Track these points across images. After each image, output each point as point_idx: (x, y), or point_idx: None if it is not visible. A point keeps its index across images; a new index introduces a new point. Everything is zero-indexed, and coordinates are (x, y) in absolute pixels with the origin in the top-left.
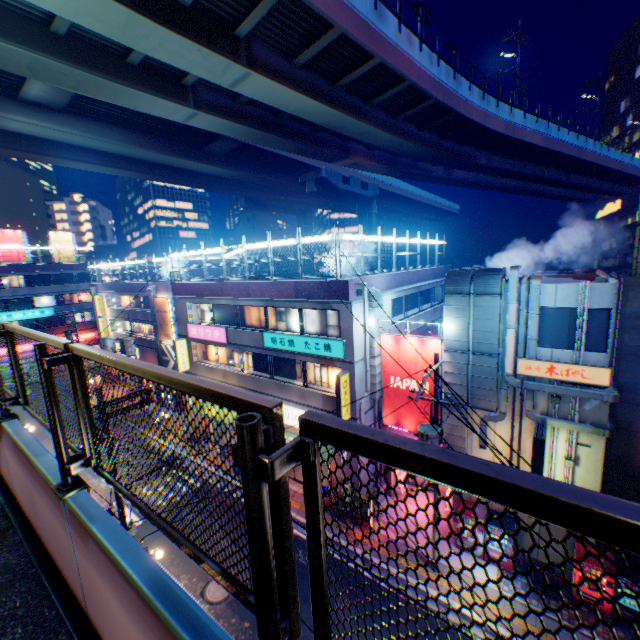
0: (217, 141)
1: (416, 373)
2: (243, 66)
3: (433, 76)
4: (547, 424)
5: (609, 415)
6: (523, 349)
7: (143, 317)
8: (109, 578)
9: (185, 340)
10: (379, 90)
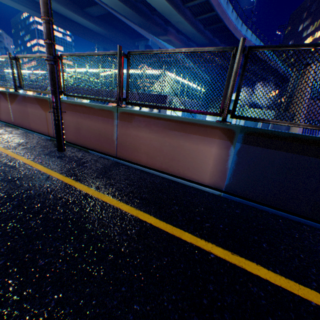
0: (94, 6)
1: None
2: None
3: None
4: None
5: None
6: None
7: None
8: (145, 127)
9: None
10: None
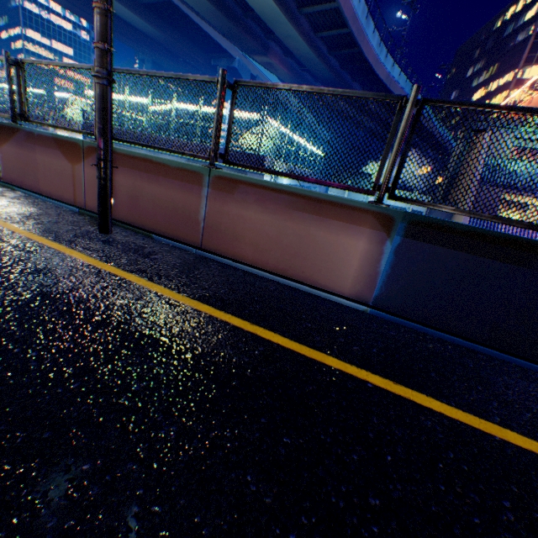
0: None
1: None
2: None
3: (354, 8)
4: None
5: None
6: None
7: None
8: (255, 202)
9: None
10: (312, 1)
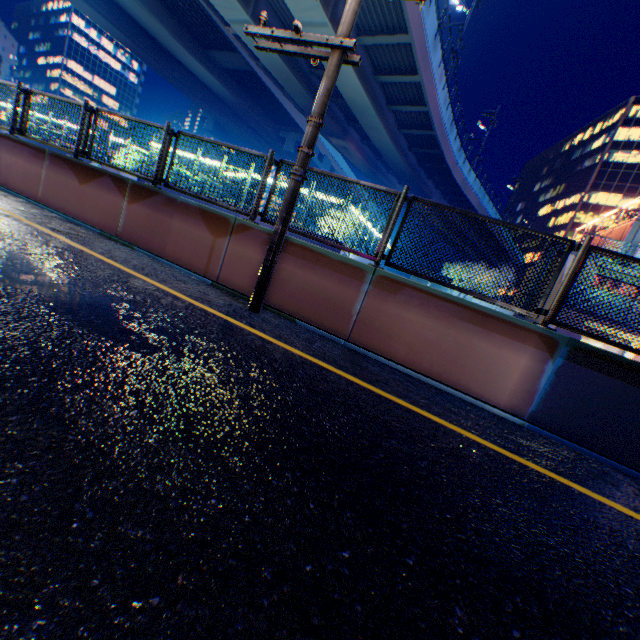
0: (230, 53)
1: None
2: (327, 16)
3: (441, 114)
4: None
5: None
6: None
7: None
8: (418, 306)
9: None
10: (402, 101)
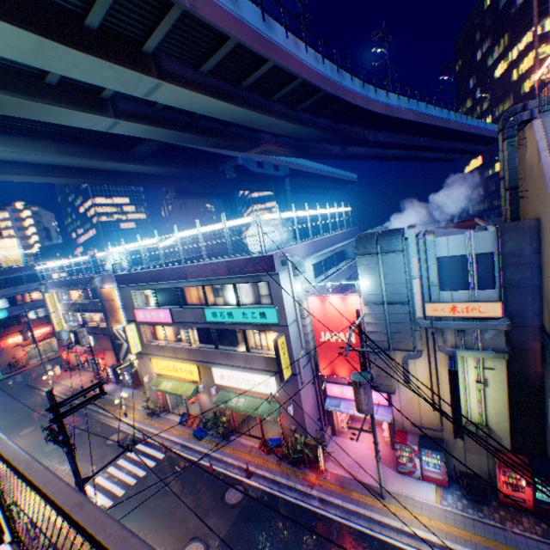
0: (142, 143)
1: (342, 326)
2: (154, 78)
3: (320, 72)
4: (457, 355)
5: (505, 340)
6: (428, 294)
7: (93, 307)
8: None
9: (134, 324)
10: (277, 88)
